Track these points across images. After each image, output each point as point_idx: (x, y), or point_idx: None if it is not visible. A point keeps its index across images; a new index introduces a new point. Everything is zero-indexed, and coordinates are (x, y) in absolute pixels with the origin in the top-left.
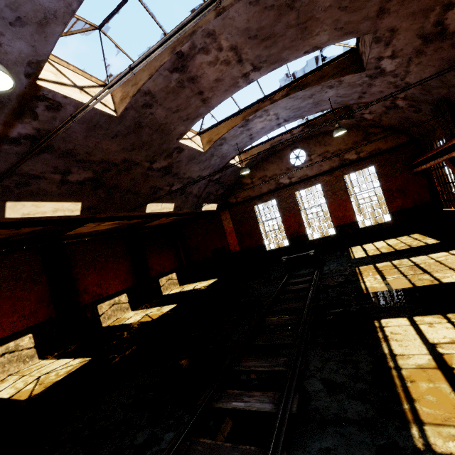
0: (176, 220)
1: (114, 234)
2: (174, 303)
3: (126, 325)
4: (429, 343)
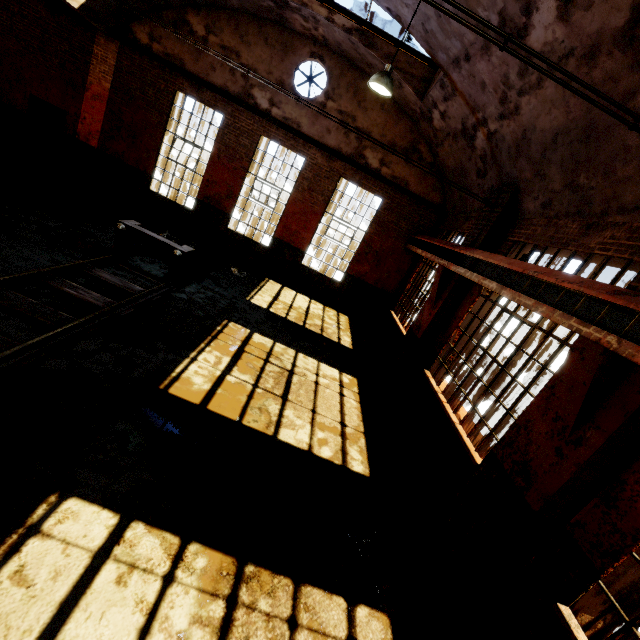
0: None
1: None
2: None
3: None
4: None
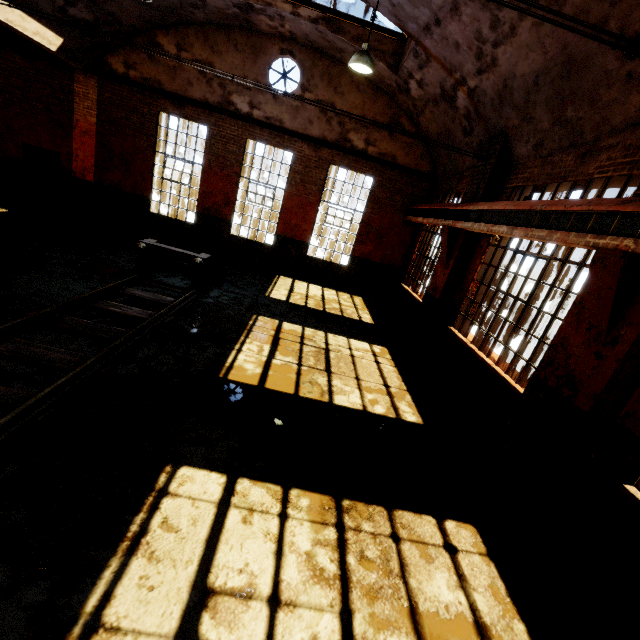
0: None
1: None
2: None
3: None
4: (204, 584)
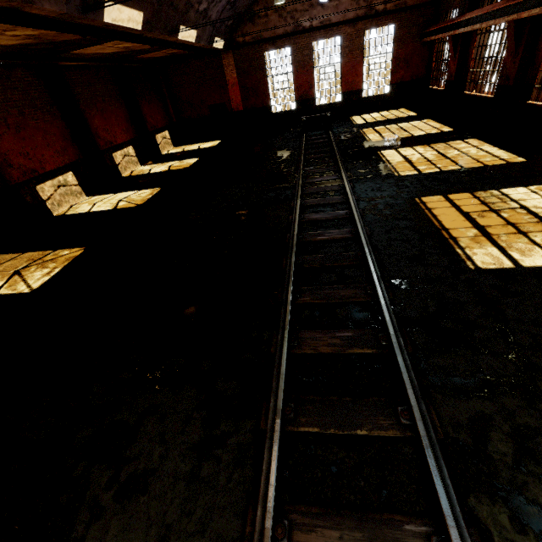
0: (170, 55)
1: (102, 64)
2: (194, 158)
3: (157, 173)
4: (403, 156)
